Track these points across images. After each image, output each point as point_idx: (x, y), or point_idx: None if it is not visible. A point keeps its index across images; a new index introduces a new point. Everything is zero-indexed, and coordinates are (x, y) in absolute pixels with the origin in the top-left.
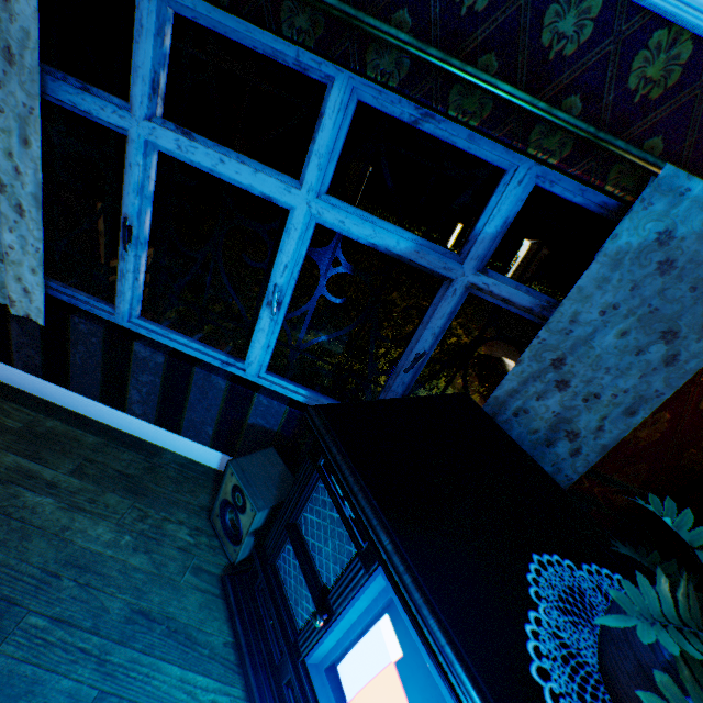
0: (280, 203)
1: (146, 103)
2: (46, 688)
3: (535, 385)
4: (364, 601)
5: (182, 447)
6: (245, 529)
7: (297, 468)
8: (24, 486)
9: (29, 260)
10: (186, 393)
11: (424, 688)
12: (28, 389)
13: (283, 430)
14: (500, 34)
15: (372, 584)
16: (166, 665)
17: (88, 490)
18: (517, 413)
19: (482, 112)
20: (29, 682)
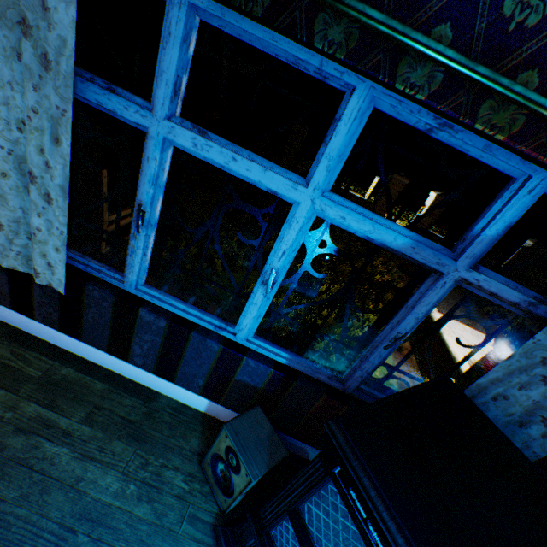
0: (284, 197)
1: (167, 104)
2: None
3: (519, 376)
4: None
5: (175, 393)
6: (237, 488)
7: (274, 417)
8: (43, 435)
9: (53, 240)
10: (182, 352)
11: None
12: (45, 338)
13: (266, 387)
14: None
15: None
16: None
17: (97, 438)
18: (496, 398)
19: (512, 127)
20: None
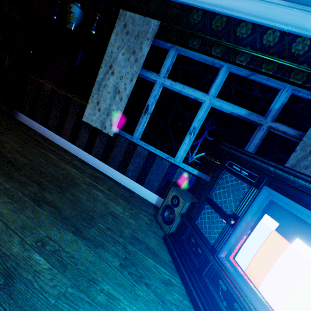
0: (199, 100)
1: (164, 74)
2: (107, 247)
3: (303, 162)
4: (254, 208)
5: (142, 192)
6: (177, 214)
7: None
8: (93, 188)
9: (116, 114)
10: (151, 167)
11: (295, 230)
12: (92, 164)
13: (187, 185)
14: (278, 50)
15: (260, 196)
16: (147, 258)
17: (112, 195)
18: None
19: (273, 70)
20: (101, 243)
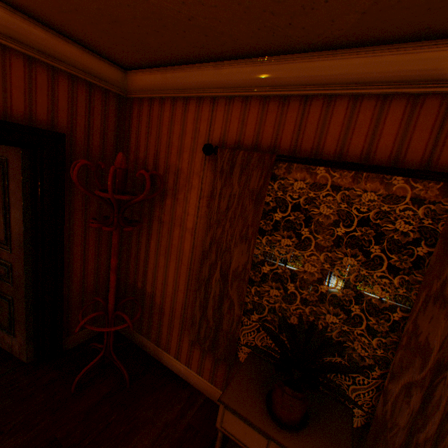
0: None
1: None
2: None
3: None
4: None
5: None
6: None
7: None
8: None
9: None
10: None
11: None
12: None
13: None
14: None
15: None
16: None
17: None
18: None
19: None
20: None
